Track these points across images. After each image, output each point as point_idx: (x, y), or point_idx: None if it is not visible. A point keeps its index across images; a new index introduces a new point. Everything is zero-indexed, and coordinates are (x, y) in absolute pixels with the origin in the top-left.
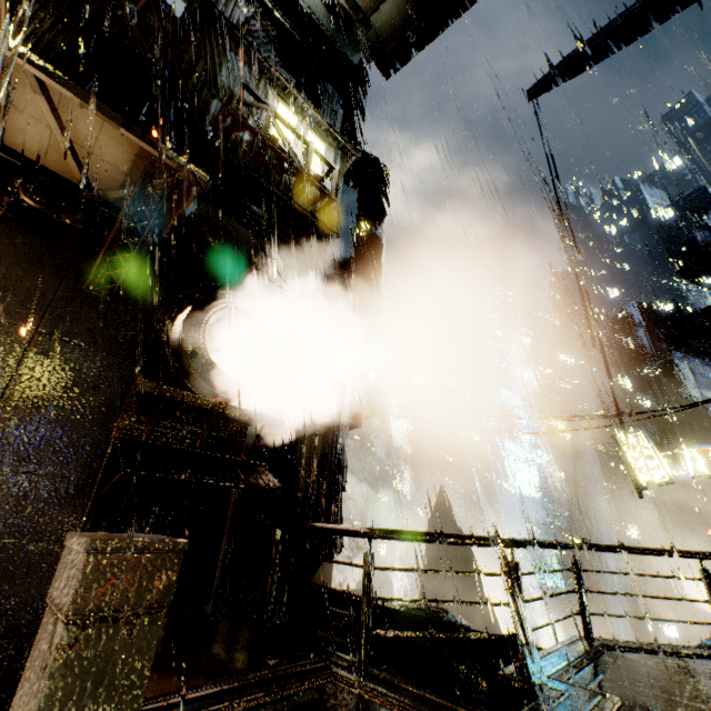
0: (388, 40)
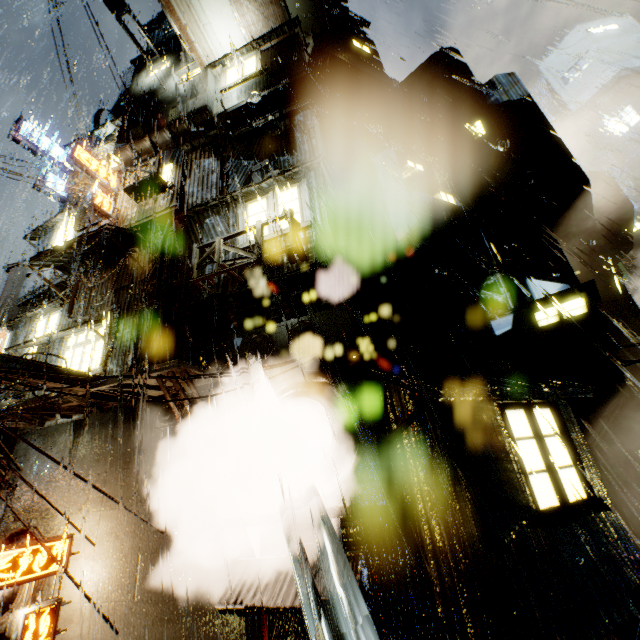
0: (315, 2)
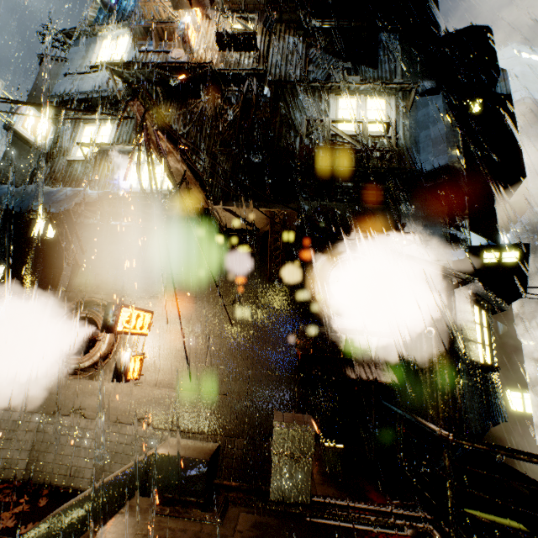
0: None
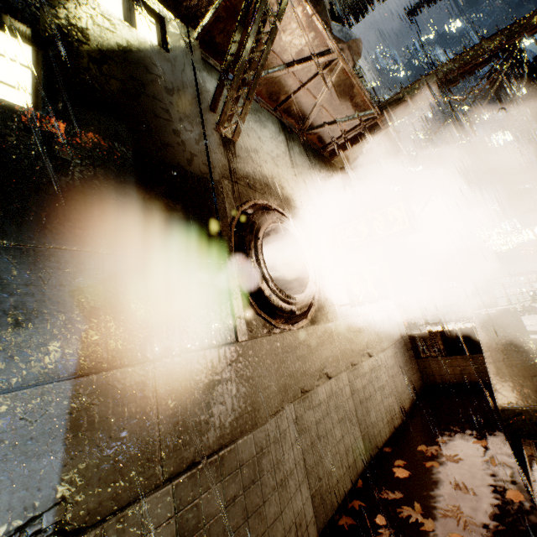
0: (354, 5)
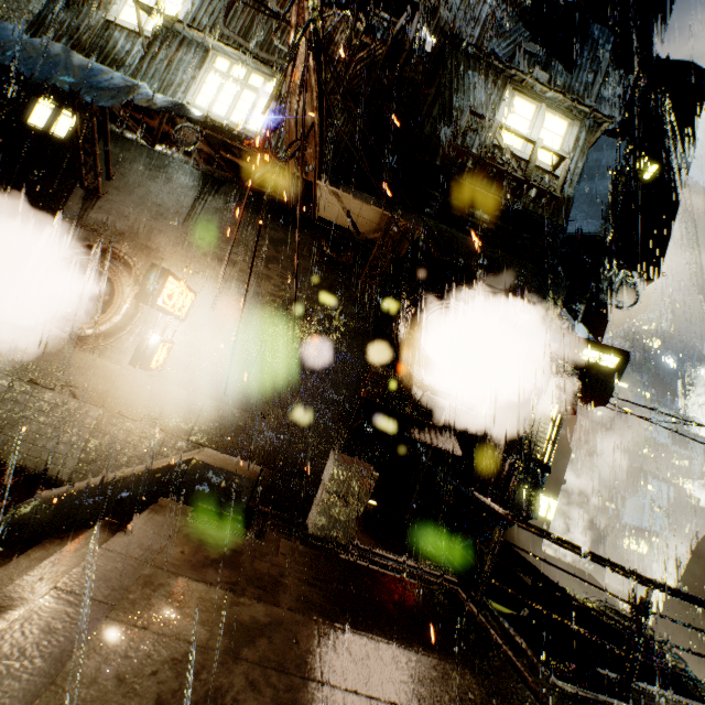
0: None
